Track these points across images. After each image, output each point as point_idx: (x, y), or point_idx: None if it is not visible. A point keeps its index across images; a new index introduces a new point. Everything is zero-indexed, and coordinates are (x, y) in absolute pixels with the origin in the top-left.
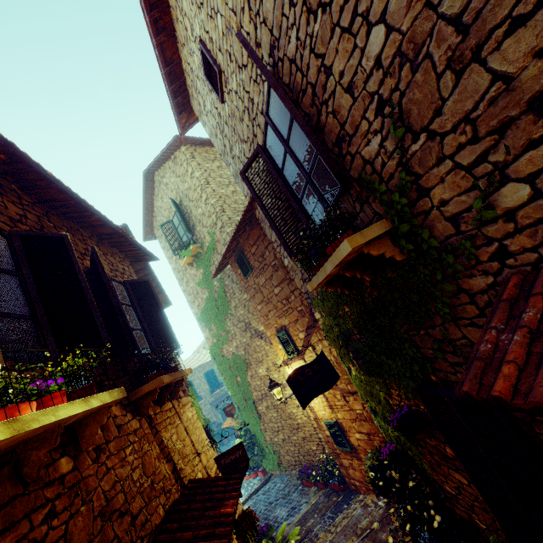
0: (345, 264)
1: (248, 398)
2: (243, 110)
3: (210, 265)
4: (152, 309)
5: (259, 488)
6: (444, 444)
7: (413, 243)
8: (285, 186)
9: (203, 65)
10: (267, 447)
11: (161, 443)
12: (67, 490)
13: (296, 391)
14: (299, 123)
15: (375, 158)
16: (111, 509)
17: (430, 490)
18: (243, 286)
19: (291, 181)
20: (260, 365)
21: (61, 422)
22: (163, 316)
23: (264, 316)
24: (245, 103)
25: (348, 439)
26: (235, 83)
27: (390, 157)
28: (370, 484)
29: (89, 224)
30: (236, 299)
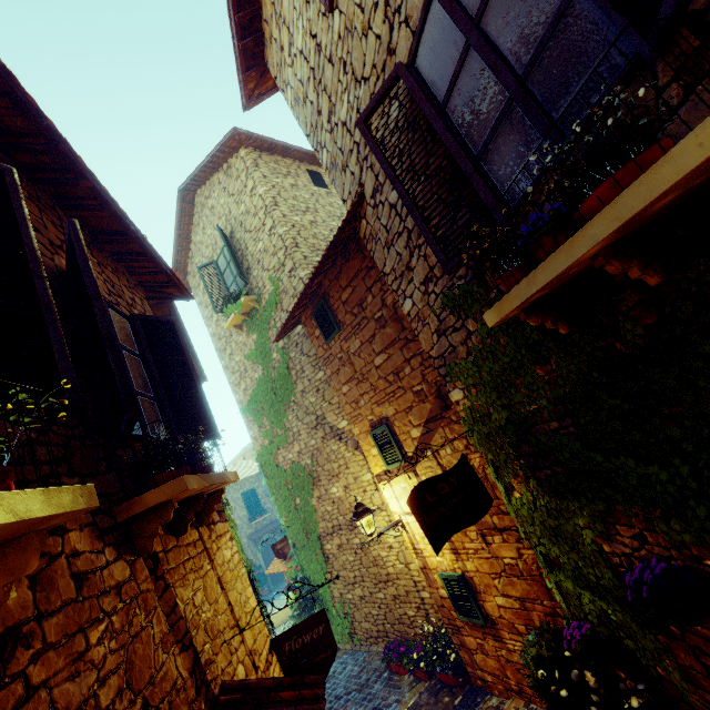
0: (614, 241)
1: (310, 531)
2: (375, 3)
3: (269, 329)
4: (176, 367)
5: None
6: None
7: None
8: (449, 131)
9: None
10: (334, 607)
11: (173, 610)
12: None
13: (423, 521)
14: None
15: None
16: None
17: None
18: (322, 356)
19: (462, 121)
20: (335, 481)
21: None
22: (194, 381)
23: (352, 402)
24: None
25: (481, 604)
26: None
27: None
28: (513, 682)
29: (76, 204)
30: (305, 380)
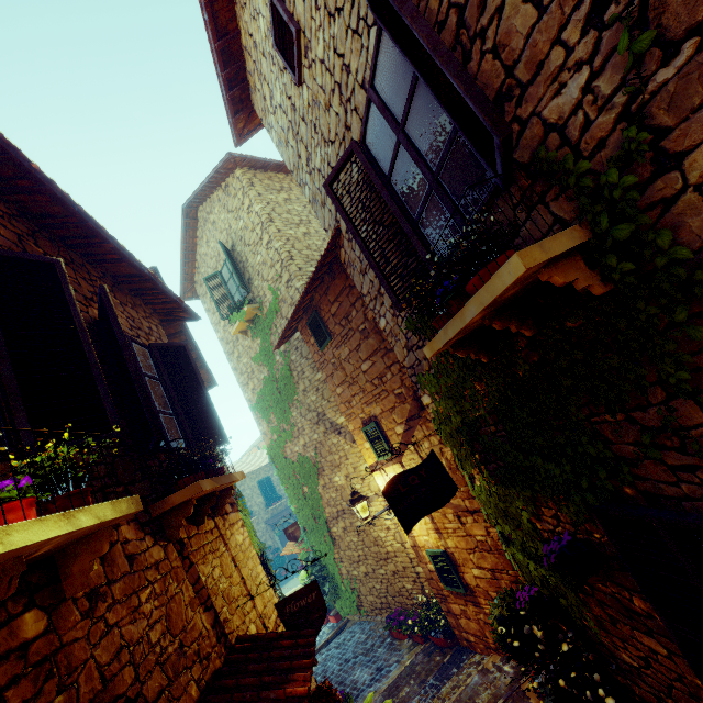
0: (495, 308)
1: (318, 515)
2: (332, 89)
3: (271, 334)
4: (189, 385)
5: (330, 639)
6: (630, 592)
7: (631, 262)
8: (393, 200)
9: (272, 29)
10: (343, 583)
11: (197, 581)
12: (32, 669)
13: (396, 507)
14: (441, 57)
15: (570, 116)
16: (110, 695)
17: (594, 658)
18: (318, 361)
19: (402, 193)
20: (337, 471)
21: (20, 554)
22: (205, 396)
23: (345, 402)
24: (336, 77)
25: (461, 576)
26: (321, 46)
27: (604, 107)
28: (491, 641)
29: (100, 258)
30: (305, 381)
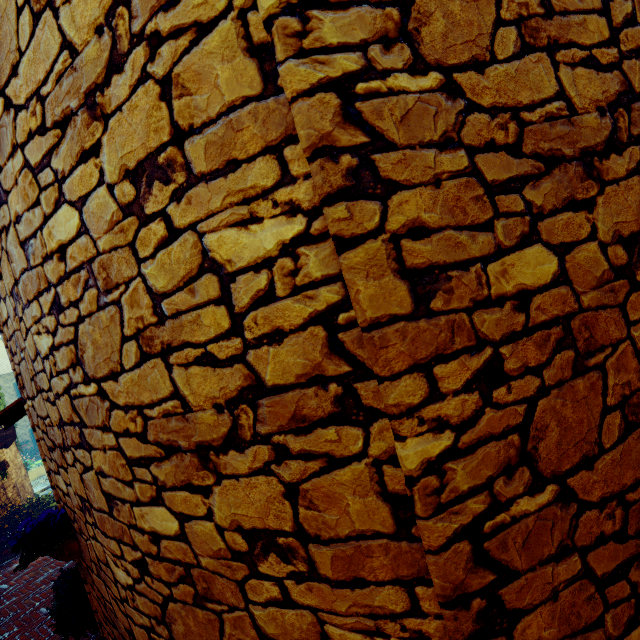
0: None
1: None
2: None
3: None
4: None
5: None
6: None
7: None
8: None
9: None
10: None
11: None
12: None
13: None
14: None
15: None
16: None
17: None
18: None
19: None
20: None
21: None
22: None
23: None
24: None
25: None
26: None
27: None
28: None
29: None
30: None
